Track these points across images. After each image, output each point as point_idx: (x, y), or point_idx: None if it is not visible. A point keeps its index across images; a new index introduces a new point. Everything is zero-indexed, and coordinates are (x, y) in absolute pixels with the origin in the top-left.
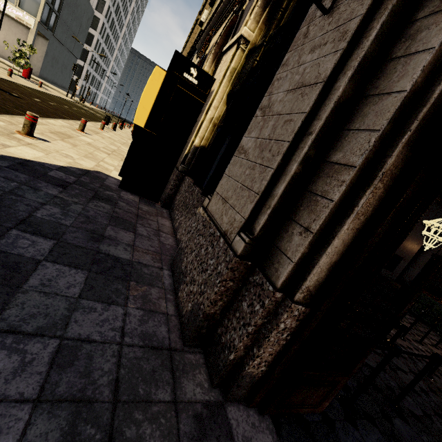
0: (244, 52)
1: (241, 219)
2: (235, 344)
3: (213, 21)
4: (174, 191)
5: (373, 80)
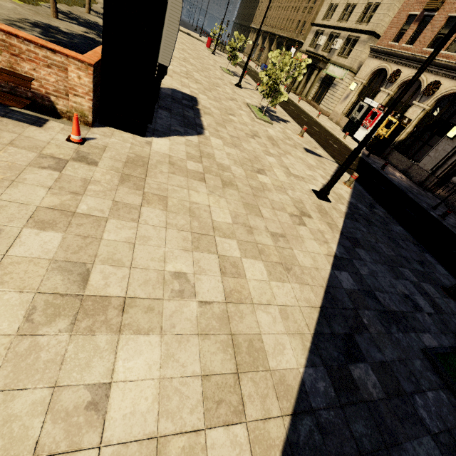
0: (424, 112)
1: (430, 168)
2: (427, 184)
3: (395, 54)
4: (387, 154)
5: (454, 154)
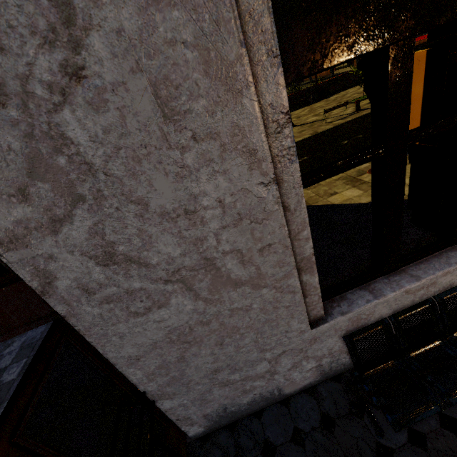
0: None
1: None
2: None
3: None
4: None
5: None
